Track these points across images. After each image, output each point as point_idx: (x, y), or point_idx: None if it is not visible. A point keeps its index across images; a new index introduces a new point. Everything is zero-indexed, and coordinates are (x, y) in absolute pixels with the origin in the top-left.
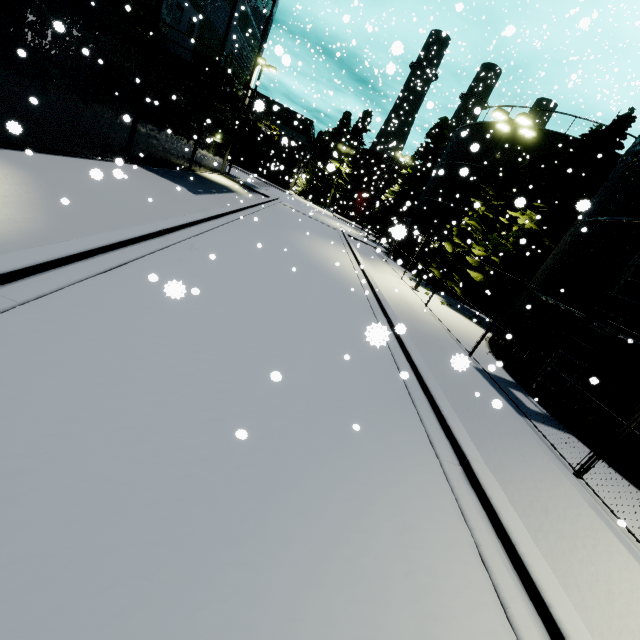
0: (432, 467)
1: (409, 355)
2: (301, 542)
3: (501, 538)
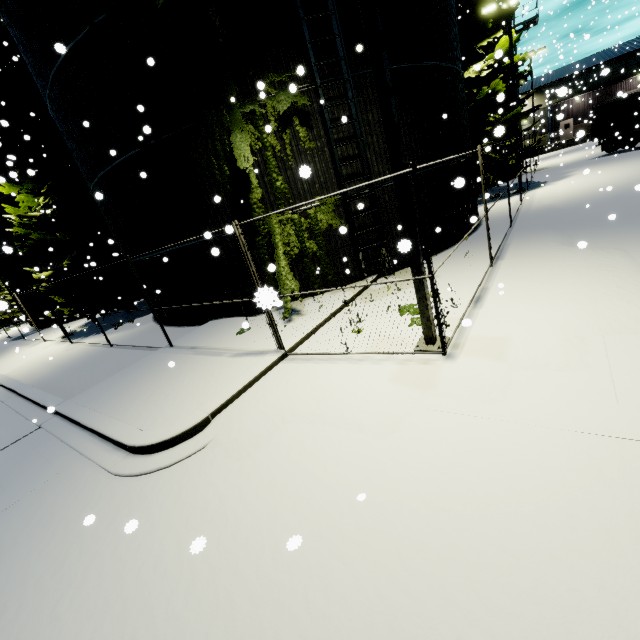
0: None
1: None
2: None
3: None
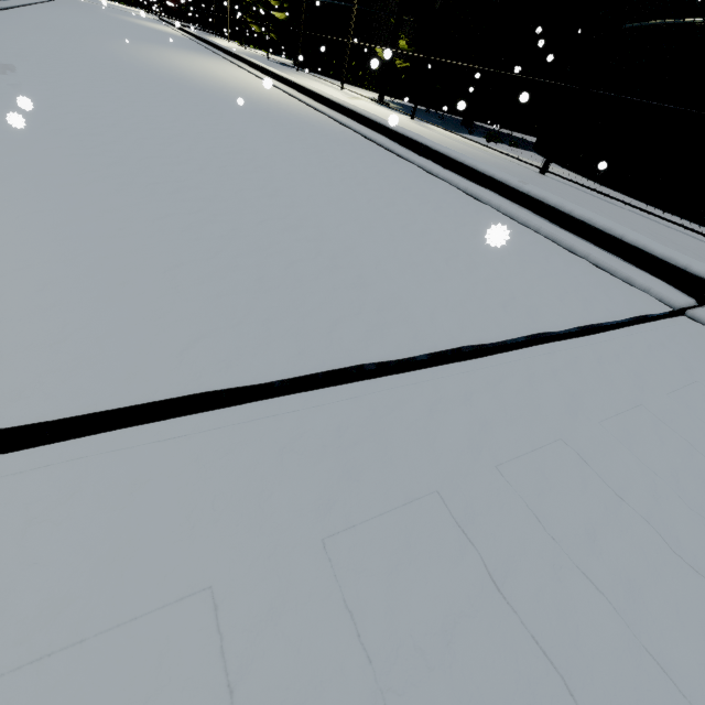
0: (218, 56)
1: (215, 45)
2: (164, 46)
3: (238, 59)
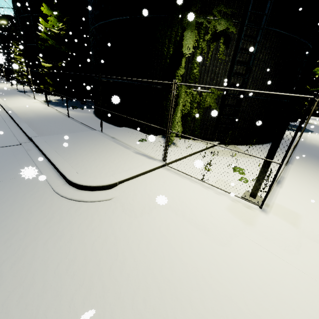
0: None
1: None
2: None
3: None
